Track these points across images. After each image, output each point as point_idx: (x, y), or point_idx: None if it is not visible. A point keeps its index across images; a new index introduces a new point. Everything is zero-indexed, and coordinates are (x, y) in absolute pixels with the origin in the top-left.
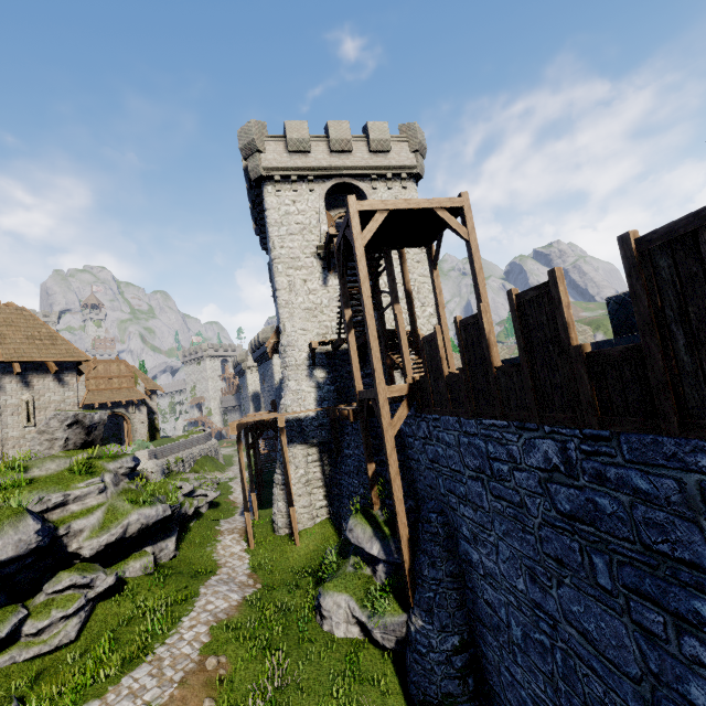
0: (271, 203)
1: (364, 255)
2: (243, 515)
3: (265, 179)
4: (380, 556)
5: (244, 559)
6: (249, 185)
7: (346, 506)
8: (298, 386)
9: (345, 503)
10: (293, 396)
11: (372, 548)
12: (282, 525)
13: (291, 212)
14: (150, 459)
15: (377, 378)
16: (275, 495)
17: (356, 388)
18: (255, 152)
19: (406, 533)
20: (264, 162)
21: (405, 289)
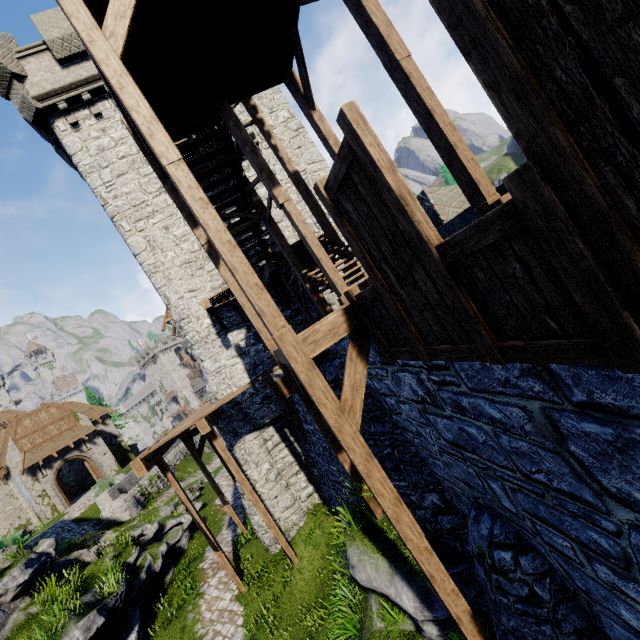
0: (73, 144)
1: (126, 72)
2: (230, 527)
3: (47, 114)
4: (420, 616)
5: (236, 619)
6: (47, 139)
7: (336, 500)
8: (216, 364)
9: (333, 496)
10: (216, 378)
11: (401, 600)
12: (270, 542)
13: (106, 146)
14: (115, 498)
15: (273, 329)
16: (246, 509)
17: (269, 348)
18: (11, 80)
19: (463, 607)
20: (31, 90)
21: (289, 174)
